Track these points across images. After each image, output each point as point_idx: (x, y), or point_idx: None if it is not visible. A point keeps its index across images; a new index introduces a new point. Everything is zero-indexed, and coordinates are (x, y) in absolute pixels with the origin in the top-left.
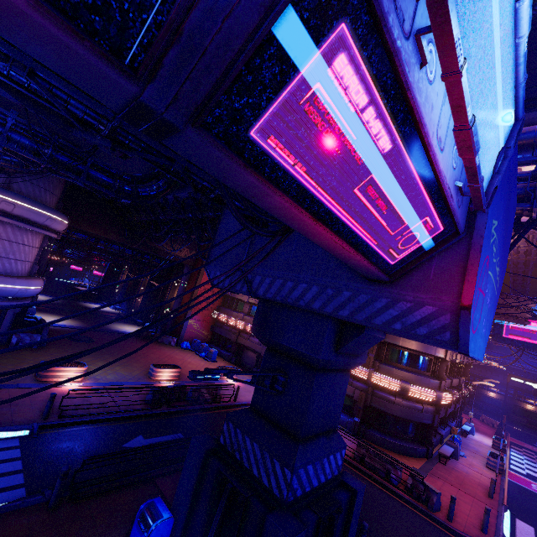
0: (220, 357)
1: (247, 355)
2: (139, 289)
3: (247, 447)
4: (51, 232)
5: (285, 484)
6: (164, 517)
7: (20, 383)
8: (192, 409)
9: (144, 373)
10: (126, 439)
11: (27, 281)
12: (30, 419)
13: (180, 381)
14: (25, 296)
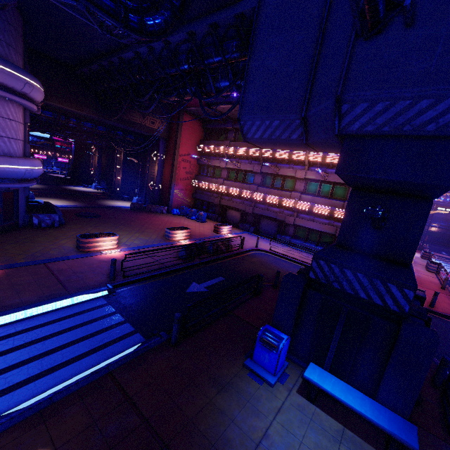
0: (206, 219)
1: (231, 214)
2: (115, 168)
3: (348, 278)
4: (31, 102)
5: (406, 301)
6: (284, 338)
7: (68, 255)
8: (216, 259)
9: (161, 236)
10: (185, 286)
11: (29, 161)
12: (101, 282)
13: (192, 239)
14: (32, 177)
